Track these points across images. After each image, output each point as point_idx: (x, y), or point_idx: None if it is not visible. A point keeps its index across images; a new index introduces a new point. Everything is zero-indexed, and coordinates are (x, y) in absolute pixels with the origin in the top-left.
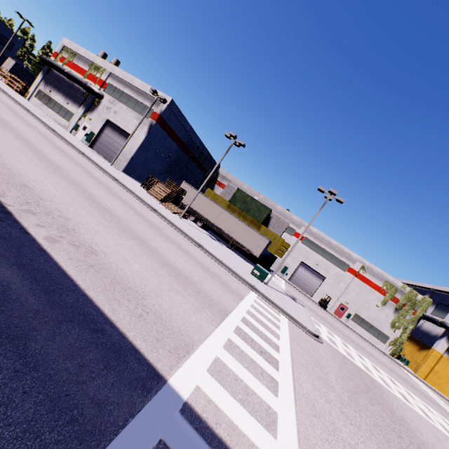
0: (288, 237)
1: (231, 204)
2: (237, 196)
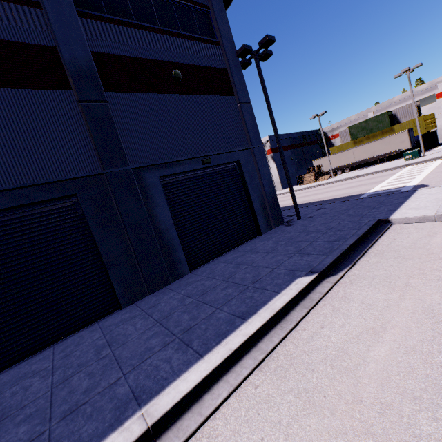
0: (433, 105)
1: (354, 140)
2: (352, 132)
